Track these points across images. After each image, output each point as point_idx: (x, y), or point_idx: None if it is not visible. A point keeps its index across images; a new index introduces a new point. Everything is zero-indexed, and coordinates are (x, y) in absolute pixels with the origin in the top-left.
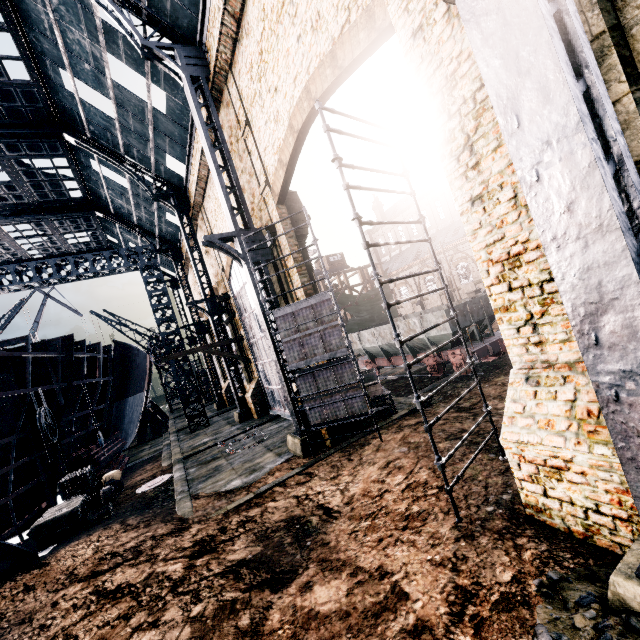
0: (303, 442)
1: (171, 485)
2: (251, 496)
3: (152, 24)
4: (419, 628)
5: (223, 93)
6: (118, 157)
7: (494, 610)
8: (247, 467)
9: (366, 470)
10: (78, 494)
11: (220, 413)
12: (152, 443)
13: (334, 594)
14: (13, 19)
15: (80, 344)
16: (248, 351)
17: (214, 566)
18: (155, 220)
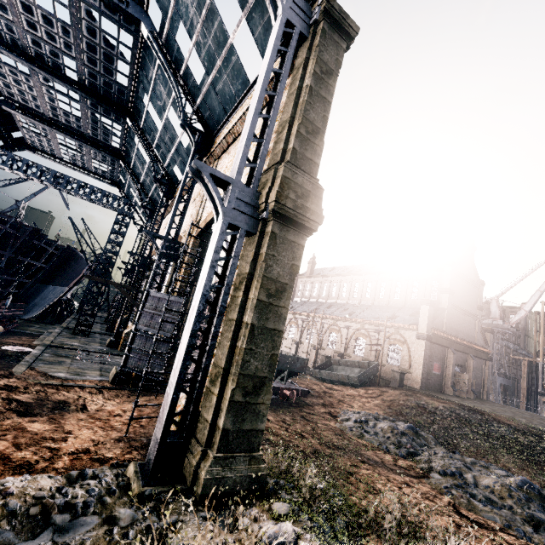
0: (117, 374)
1: (26, 355)
2: (59, 383)
3: (197, 114)
4: (56, 448)
5: (211, 164)
6: (150, 147)
7: (89, 459)
8: (77, 371)
9: (127, 404)
10: None
11: (104, 333)
12: (43, 325)
13: (41, 428)
14: (135, 63)
15: (43, 236)
16: None
17: (4, 395)
18: (152, 188)
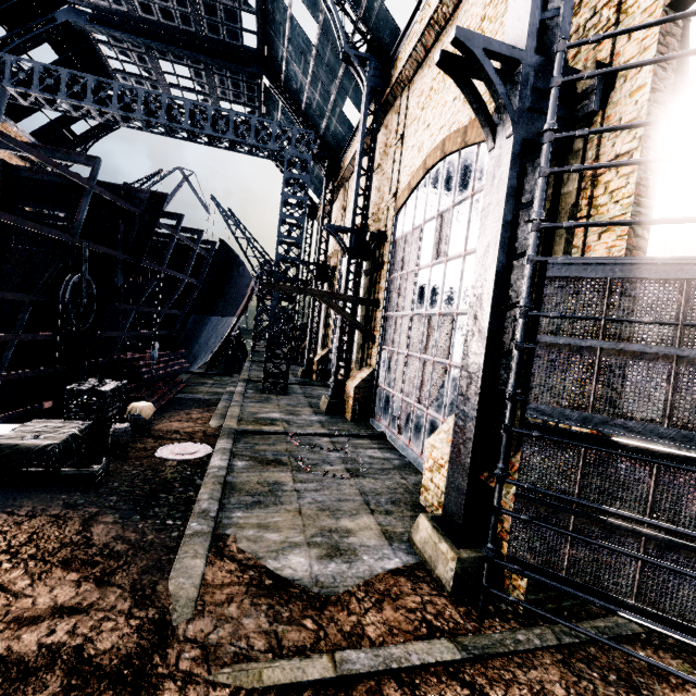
0: (462, 565)
1: (201, 474)
2: (326, 673)
3: None
4: None
5: None
6: None
7: None
8: (325, 527)
9: None
10: (88, 413)
11: (303, 383)
12: (217, 380)
13: None
14: None
15: (175, 218)
16: (377, 325)
17: None
18: (328, 108)
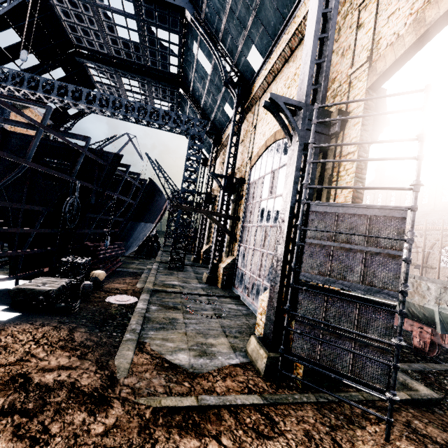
0: (270, 360)
1: (131, 312)
2: (193, 403)
3: None
4: None
5: None
6: (214, 41)
7: None
8: (199, 342)
9: None
10: (69, 275)
11: (193, 265)
12: (141, 261)
13: None
14: None
15: (126, 167)
16: (238, 231)
17: None
18: (215, 107)
